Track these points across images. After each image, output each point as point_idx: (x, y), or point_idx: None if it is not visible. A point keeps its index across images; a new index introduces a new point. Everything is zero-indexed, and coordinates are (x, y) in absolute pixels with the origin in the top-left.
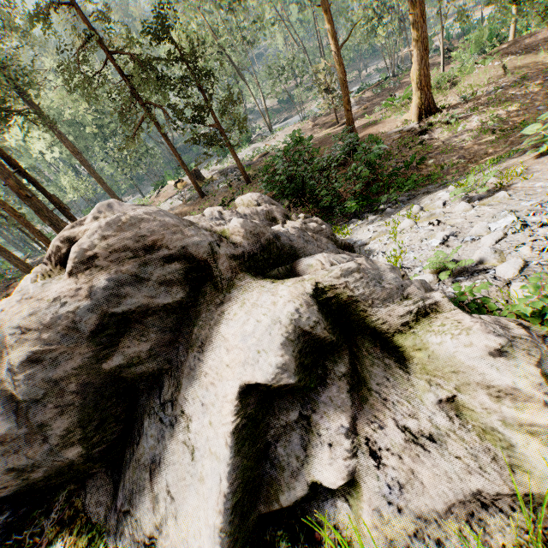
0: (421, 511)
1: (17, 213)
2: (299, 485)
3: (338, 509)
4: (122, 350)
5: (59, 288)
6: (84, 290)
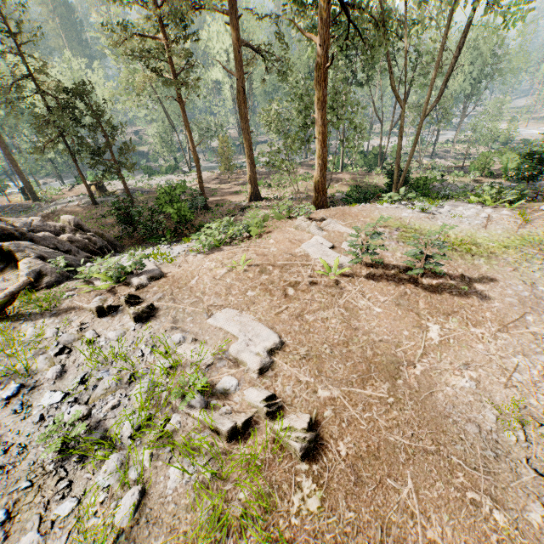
0: None
1: None
2: None
3: None
4: None
5: None
6: None
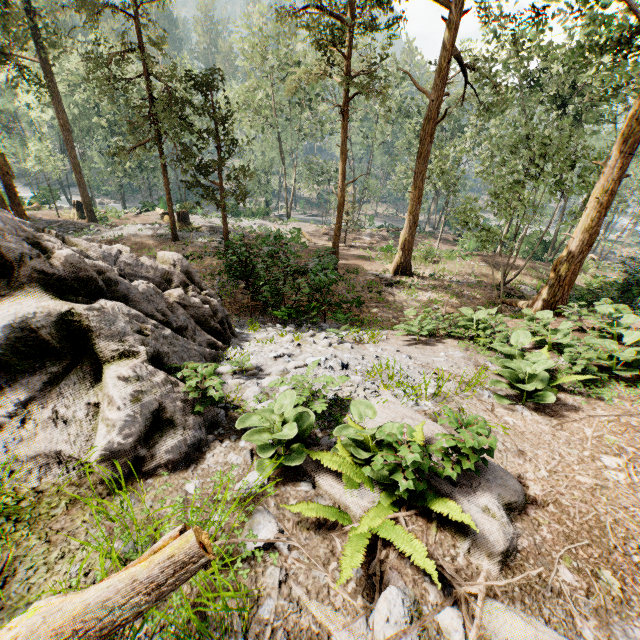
0: (21, 455)
1: None
2: None
3: None
4: None
5: None
6: None
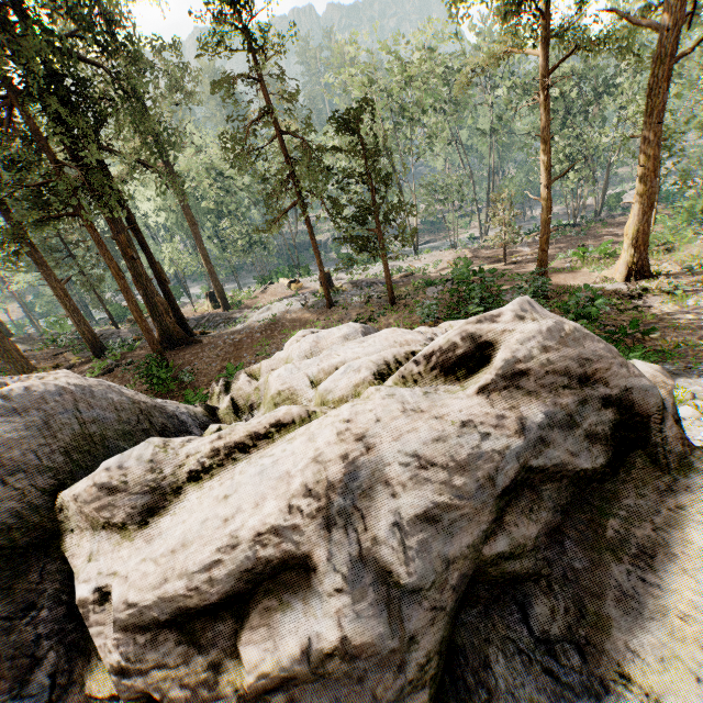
0: None
1: (120, 273)
2: None
3: None
4: (507, 528)
5: (464, 406)
6: (510, 421)
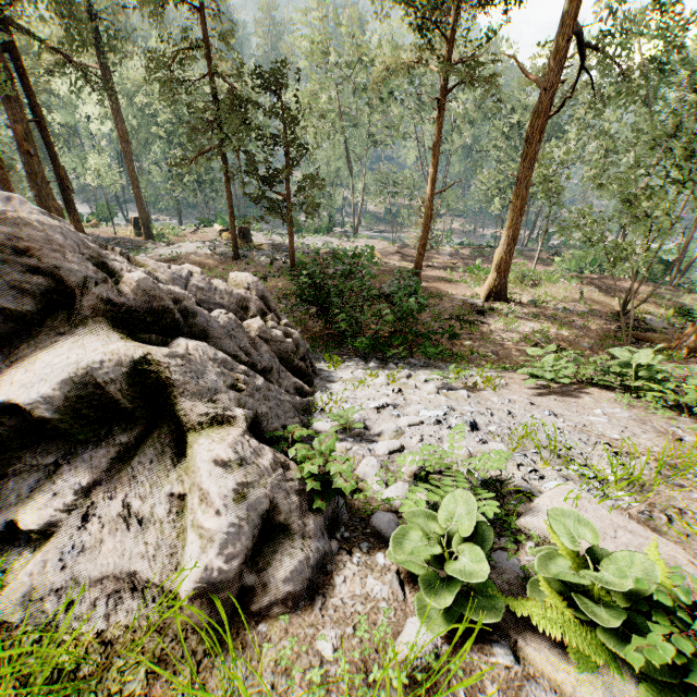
0: (80, 575)
1: (0, 162)
2: (0, 518)
3: (22, 557)
4: None
5: None
6: None
